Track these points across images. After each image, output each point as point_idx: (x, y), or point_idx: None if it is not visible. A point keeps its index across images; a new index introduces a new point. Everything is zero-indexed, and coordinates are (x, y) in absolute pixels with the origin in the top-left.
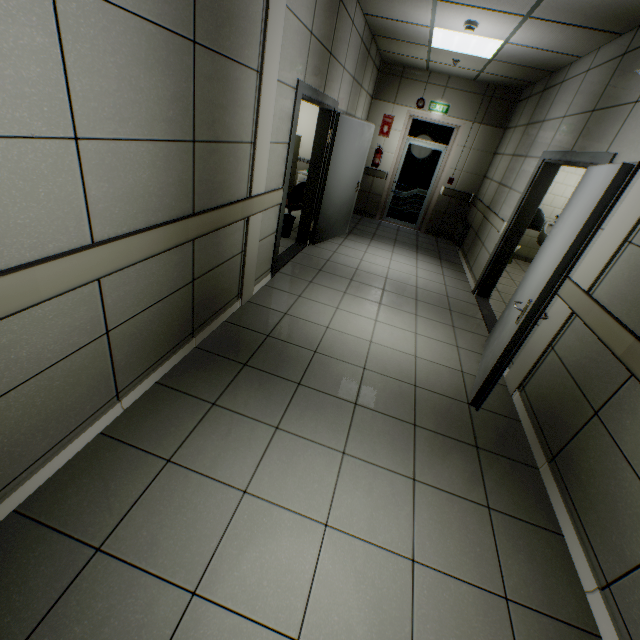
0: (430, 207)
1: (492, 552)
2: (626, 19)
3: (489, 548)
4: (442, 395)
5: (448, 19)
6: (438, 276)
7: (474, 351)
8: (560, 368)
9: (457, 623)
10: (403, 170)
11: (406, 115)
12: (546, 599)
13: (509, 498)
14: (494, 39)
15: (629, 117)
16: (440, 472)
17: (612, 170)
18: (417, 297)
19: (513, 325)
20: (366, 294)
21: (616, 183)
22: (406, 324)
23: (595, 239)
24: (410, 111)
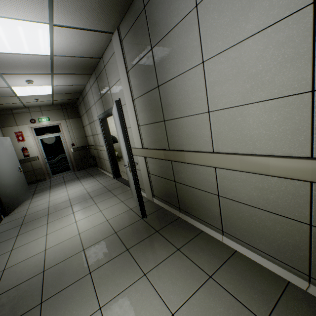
0: (72, 159)
1: (193, 265)
2: (88, 68)
3: (191, 265)
4: (130, 225)
5: (16, 81)
6: (95, 182)
7: (130, 197)
8: (156, 177)
9: (208, 315)
10: (46, 151)
11: (28, 128)
12: (218, 258)
13: (181, 237)
14: (46, 85)
15: (111, 93)
16: (152, 257)
17: (115, 105)
18: (91, 196)
19: (131, 174)
20: (62, 214)
21: (118, 107)
22: (93, 211)
23: (132, 131)
24: (29, 126)
